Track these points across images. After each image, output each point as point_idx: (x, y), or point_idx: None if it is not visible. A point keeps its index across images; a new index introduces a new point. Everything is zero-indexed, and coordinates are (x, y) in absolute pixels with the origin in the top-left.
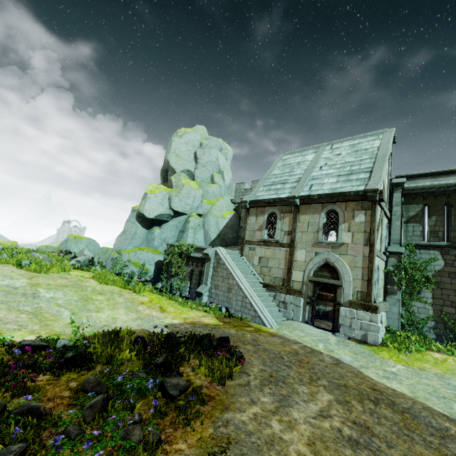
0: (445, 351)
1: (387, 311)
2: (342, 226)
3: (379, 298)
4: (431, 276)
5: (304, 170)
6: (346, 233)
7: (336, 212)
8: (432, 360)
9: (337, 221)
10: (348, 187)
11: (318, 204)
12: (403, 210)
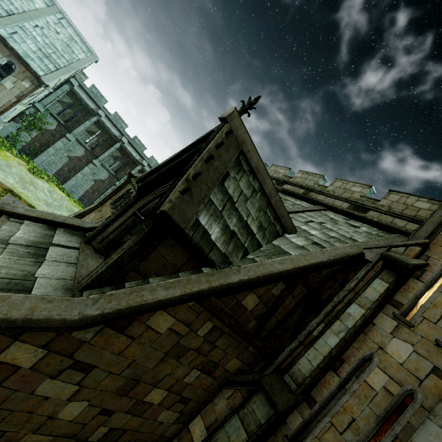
0: (15, 155)
1: (6, 127)
2: (12, 78)
3: (5, 120)
4: (43, 129)
5: (23, 10)
6: (11, 83)
7: (16, 68)
8: (3, 154)
9: (11, 72)
10: (36, 64)
11: (8, 50)
12: (63, 95)
